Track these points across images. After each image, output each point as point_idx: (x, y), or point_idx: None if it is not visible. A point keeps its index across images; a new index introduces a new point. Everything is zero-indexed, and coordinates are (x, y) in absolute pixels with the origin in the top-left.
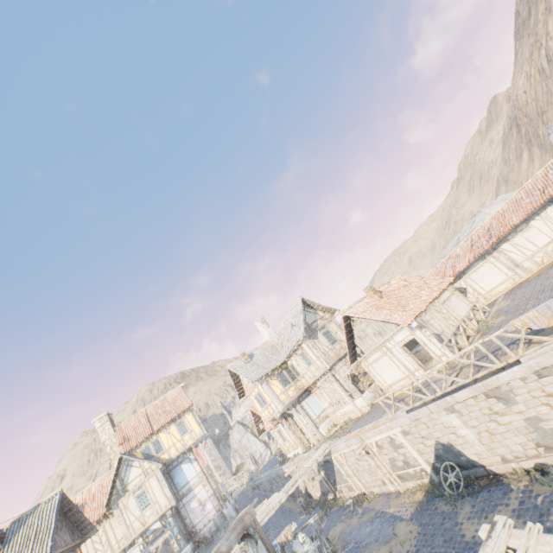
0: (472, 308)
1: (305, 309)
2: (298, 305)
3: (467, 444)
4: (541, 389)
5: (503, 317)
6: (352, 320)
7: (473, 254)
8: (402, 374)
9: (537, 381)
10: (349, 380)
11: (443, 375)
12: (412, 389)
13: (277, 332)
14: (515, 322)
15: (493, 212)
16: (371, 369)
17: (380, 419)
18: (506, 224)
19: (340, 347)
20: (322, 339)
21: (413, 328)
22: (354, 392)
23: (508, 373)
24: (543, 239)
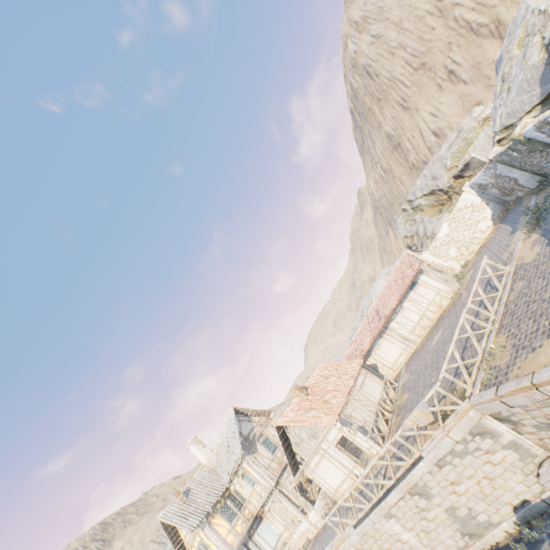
0: (383, 387)
1: (239, 419)
2: (231, 416)
3: (413, 549)
4: (445, 478)
5: (407, 394)
6: (285, 427)
7: (372, 334)
8: (343, 474)
9: (439, 472)
10: (298, 492)
11: (372, 480)
12: (352, 500)
13: (214, 450)
14: (407, 422)
15: (380, 286)
16: (314, 475)
17: (334, 540)
18: (387, 307)
19: (282, 454)
20: (262, 449)
21: (340, 425)
22: (306, 506)
23: (418, 469)
24: (415, 316)
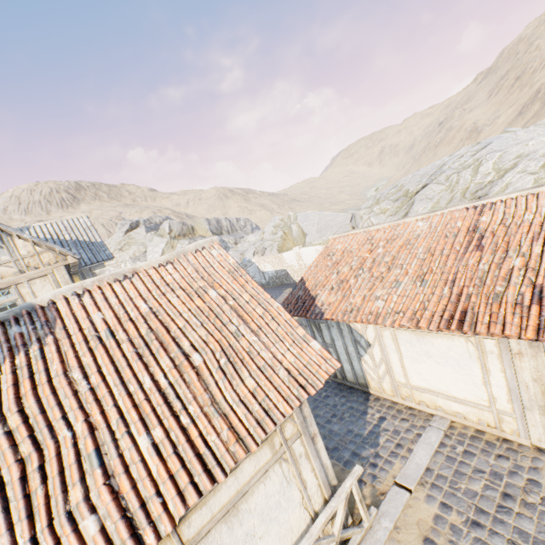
0: None
1: None
2: None
3: None
4: None
5: None
6: None
7: (450, 301)
8: None
9: None
10: None
11: None
12: None
13: None
14: None
15: (536, 143)
16: None
17: None
18: None
19: None
20: None
21: None
22: None
23: None
24: None
